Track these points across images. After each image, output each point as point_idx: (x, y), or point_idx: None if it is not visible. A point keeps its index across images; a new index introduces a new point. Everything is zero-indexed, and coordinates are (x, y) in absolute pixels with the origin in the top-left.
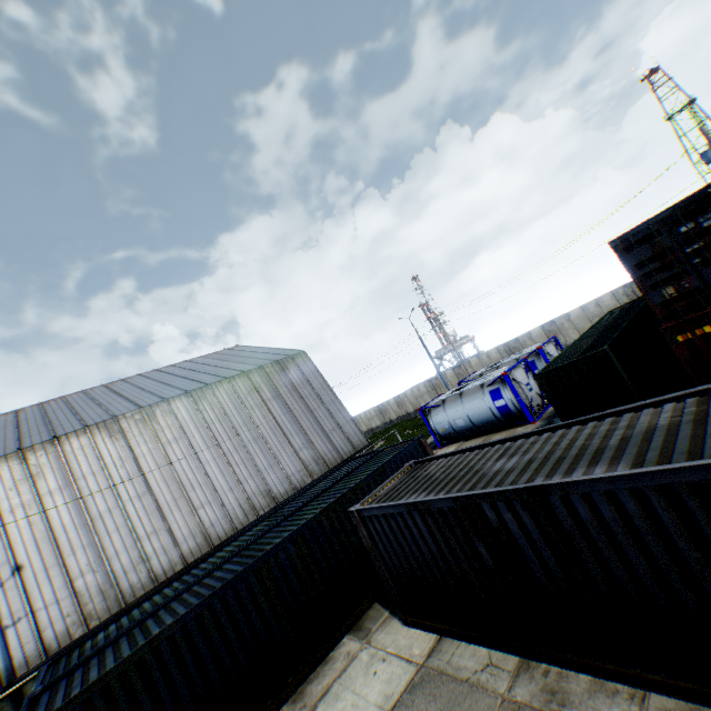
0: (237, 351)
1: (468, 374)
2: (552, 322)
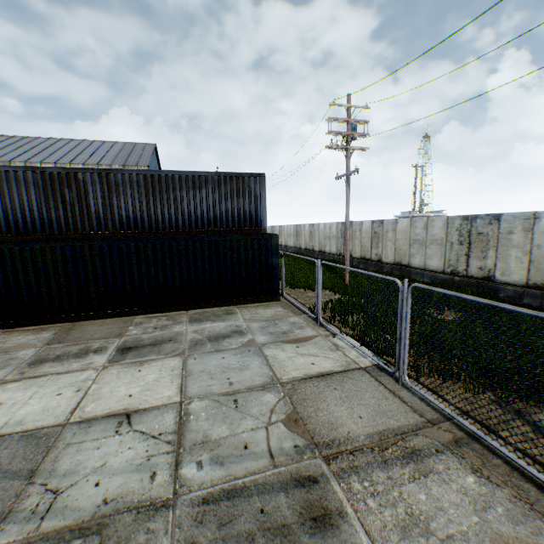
0: (141, 148)
1: (282, 235)
2: (313, 226)
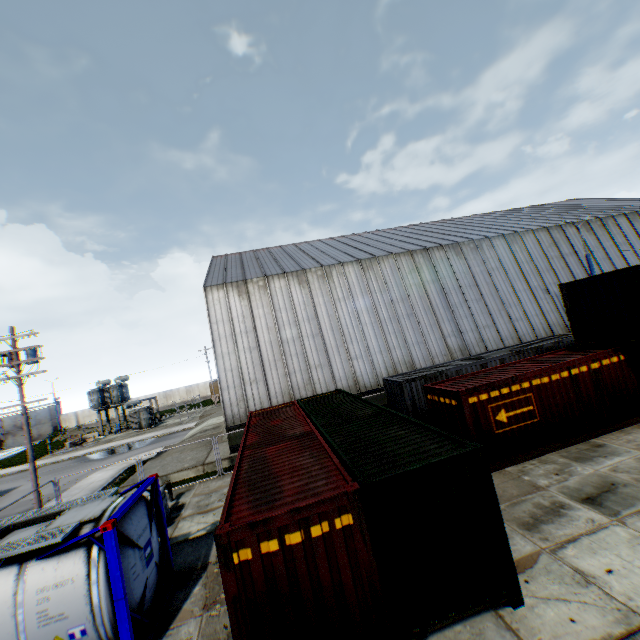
0: (592, 200)
1: None
2: None
